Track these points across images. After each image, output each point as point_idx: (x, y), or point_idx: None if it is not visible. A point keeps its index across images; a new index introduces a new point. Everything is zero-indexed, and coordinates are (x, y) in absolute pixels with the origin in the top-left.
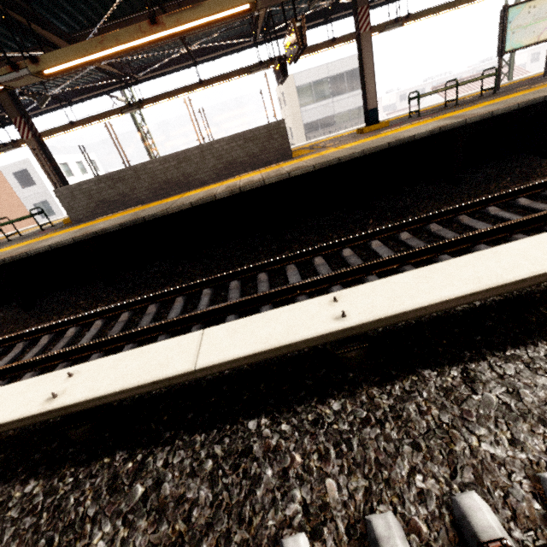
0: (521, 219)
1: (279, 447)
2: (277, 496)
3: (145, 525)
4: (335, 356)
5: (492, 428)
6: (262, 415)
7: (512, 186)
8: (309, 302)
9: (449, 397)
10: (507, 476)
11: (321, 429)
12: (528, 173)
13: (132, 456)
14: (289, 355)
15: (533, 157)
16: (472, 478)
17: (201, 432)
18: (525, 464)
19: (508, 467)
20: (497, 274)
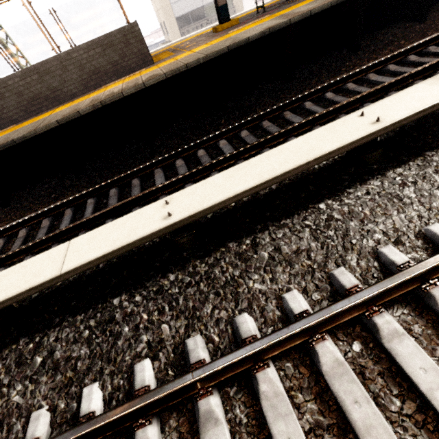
0: (320, 113)
1: (133, 312)
2: (132, 342)
3: (46, 379)
4: (173, 243)
5: (262, 274)
6: (123, 293)
7: (326, 81)
8: (149, 207)
9: (241, 259)
10: (265, 300)
11: (161, 295)
12: (340, 67)
13: (32, 340)
14: (146, 246)
15: (346, 52)
16: (246, 305)
17: (81, 313)
18: (276, 291)
19: (267, 295)
20: (274, 169)
